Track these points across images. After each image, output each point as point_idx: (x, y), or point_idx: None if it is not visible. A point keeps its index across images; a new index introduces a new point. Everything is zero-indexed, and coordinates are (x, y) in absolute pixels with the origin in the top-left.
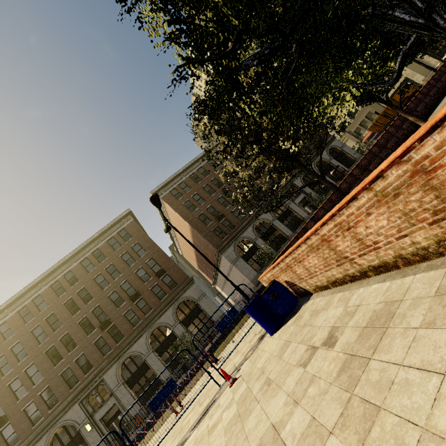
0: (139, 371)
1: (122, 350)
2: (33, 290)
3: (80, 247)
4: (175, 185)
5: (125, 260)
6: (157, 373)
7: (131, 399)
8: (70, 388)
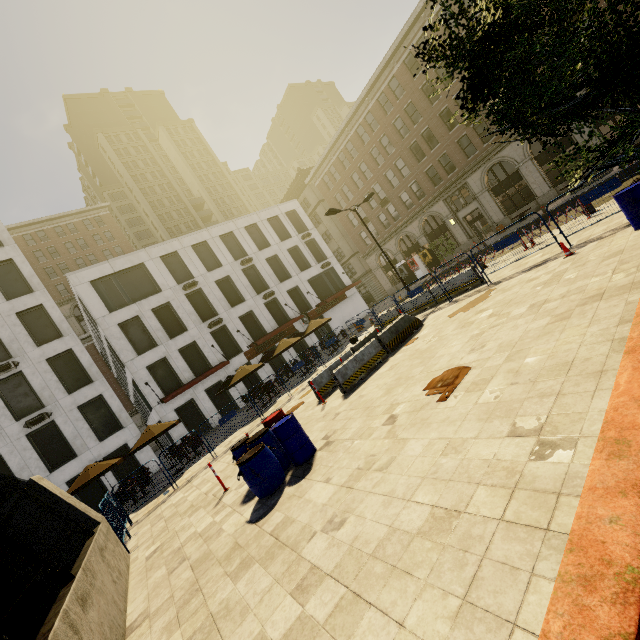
0: (508, 180)
1: (489, 154)
2: (386, 71)
3: None
4: None
5: None
6: (531, 186)
7: (495, 208)
8: (434, 186)
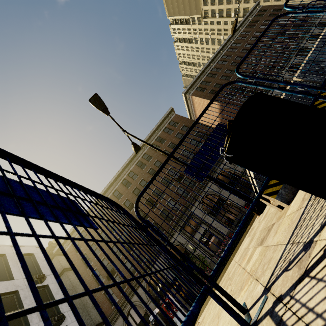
0: (217, 204)
1: (198, 192)
2: (126, 169)
3: (147, 137)
4: (198, 84)
5: (179, 138)
6: (233, 202)
7: (218, 223)
8: (168, 222)
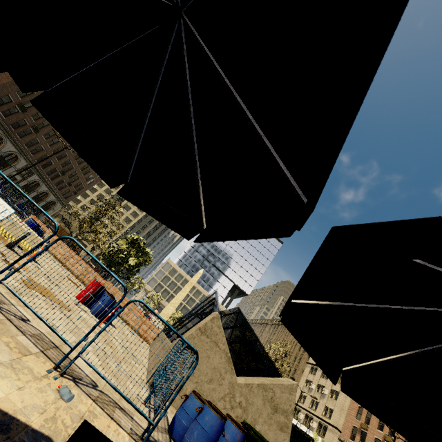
0: None
1: None
2: None
3: None
4: None
5: None
6: None
7: None
8: None
